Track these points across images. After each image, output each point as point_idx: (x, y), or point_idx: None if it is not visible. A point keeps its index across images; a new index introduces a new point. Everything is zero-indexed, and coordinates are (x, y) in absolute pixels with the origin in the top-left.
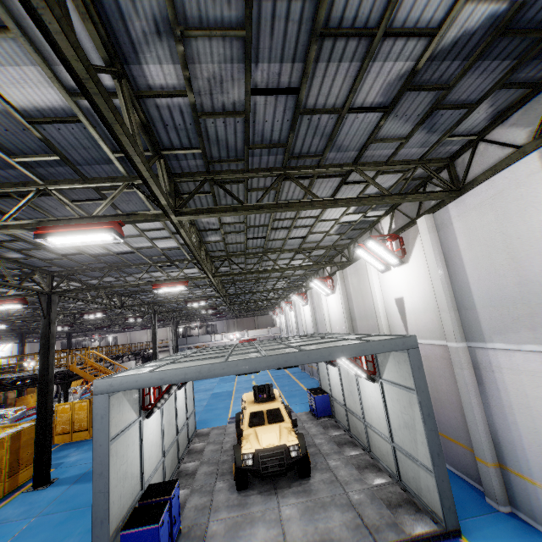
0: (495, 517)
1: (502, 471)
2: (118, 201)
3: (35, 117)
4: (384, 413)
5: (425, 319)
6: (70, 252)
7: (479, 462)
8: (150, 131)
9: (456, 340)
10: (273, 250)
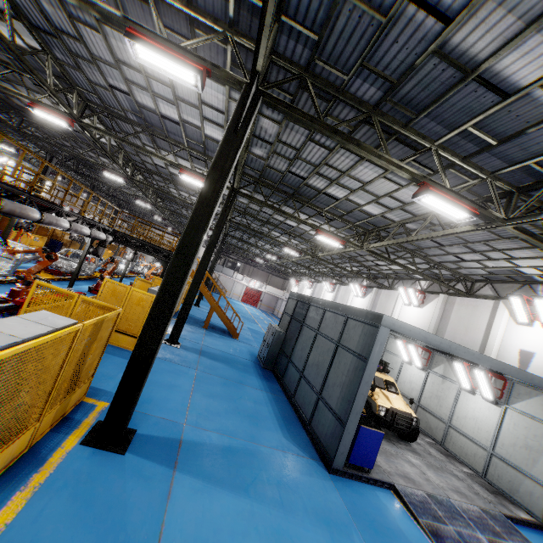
0: None
1: None
2: (436, 176)
3: None
4: (491, 428)
5: None
6: (297, 173)
7: None
8: None
9: None
10: (419, 252)
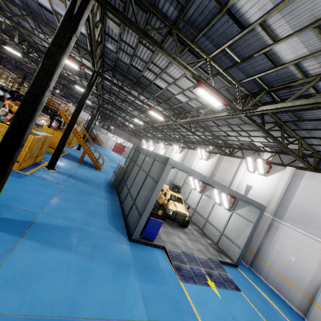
0: (245, 267)
1: (255, 256)
2: None
3: (267, 52)
4: (224, 222)
5: (258, 200)
6: (136, 66)
7: (248, 251)
8: (286, 88)
9: (271, 214)
10: (208, 129)
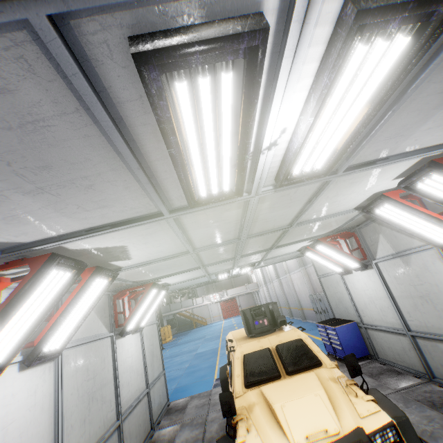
0: None
1: None
2: None
3: None
4: None
5: None
6: None
7: None
8: None
9: None
10: None
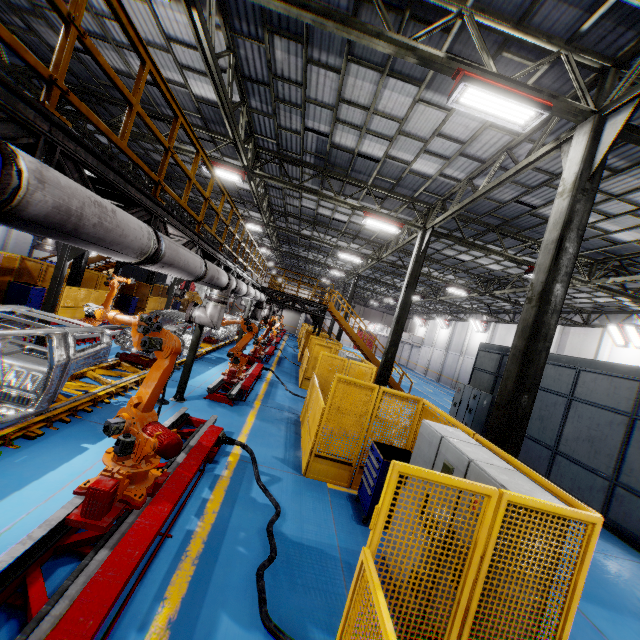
0: None
1: None
2: None
3: None
4: None
5: None
6: (527, 201)
7: None
8: None
9: None
10: None
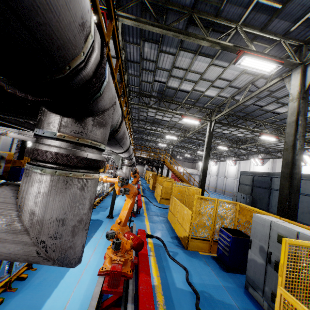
0: None
1: None
2: None
3: None
4: None
5: None
6: (258, 104)
7: None
8: None
9: None
10: None
